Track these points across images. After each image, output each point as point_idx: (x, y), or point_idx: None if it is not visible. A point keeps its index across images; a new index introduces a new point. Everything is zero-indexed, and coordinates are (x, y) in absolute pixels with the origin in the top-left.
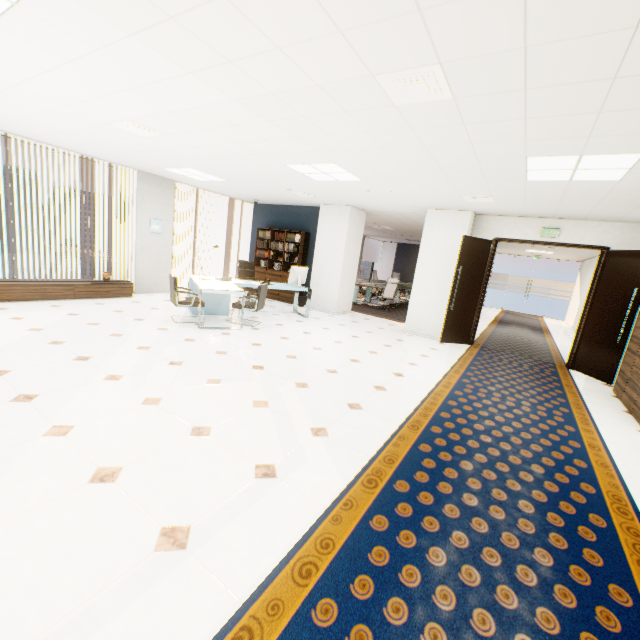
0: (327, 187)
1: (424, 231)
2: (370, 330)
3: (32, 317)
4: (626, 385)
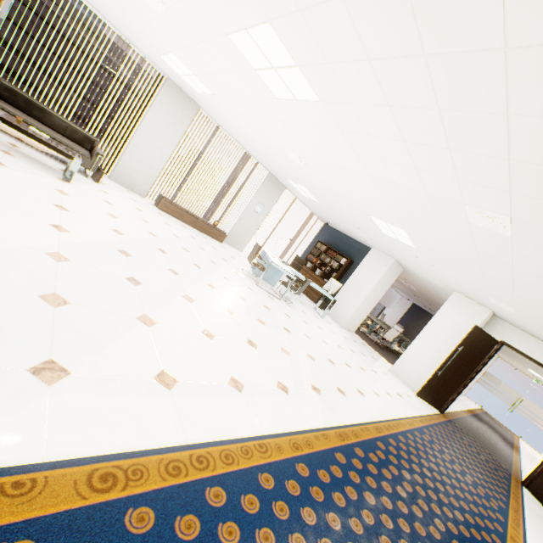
0: (387, 240)
1: (444, 305)
2: (364, 353)
3: (174, 227)
4: None
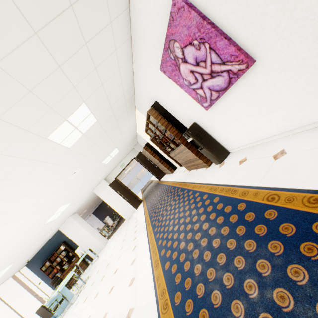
0: (60, 217)
1: (99, 195)
2: (119, 231)
3: None
4: (165, 171)
